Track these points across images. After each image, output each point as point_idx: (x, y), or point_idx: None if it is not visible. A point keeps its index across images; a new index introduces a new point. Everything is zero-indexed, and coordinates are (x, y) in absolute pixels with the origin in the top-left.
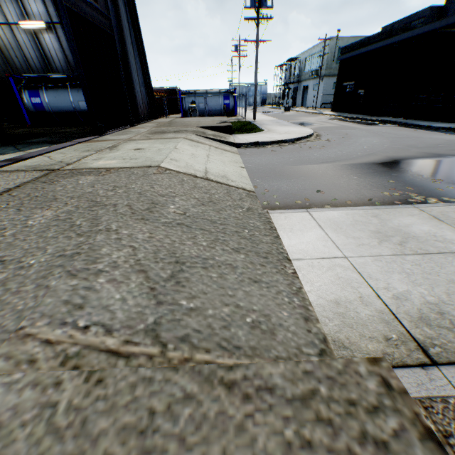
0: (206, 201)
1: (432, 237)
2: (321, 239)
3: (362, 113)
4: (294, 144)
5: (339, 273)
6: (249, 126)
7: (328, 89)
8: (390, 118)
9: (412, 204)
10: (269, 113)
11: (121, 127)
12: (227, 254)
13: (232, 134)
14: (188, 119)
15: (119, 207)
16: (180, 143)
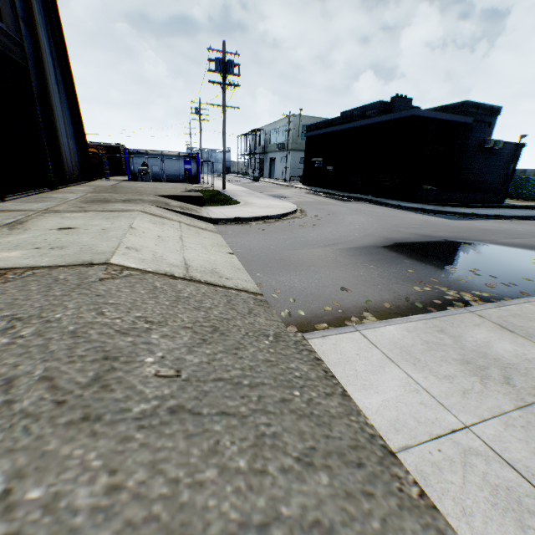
0: (208, 331)
1: (527, 362)
2: (408, 387)
3: (334, 188)
4: (282, 221)
5: (485, 473)
6: (221, 197)
7: (296, 163)
8: (361, 195)
9: (453, 303)
10: (236, 182)
11: (35, 190)
12: (296, 482)
13: (203, 205)
14: (140, 183)
15: (20, 388)
16: (138, 219)
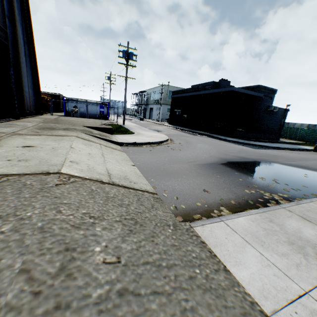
0: (132, 223)
1: None
2: (263, 263)
3: (187, 127)
4: (161, 145)
5: None
6: (123, 129)
7: (165, 111)
8: (203, 132)
9: (269, 201)
10: (130, 120)
11: (5, 119)
12: None
13: (112, 133)
14: (73, 118)
15: (3, 281)
16: (75, 141)
